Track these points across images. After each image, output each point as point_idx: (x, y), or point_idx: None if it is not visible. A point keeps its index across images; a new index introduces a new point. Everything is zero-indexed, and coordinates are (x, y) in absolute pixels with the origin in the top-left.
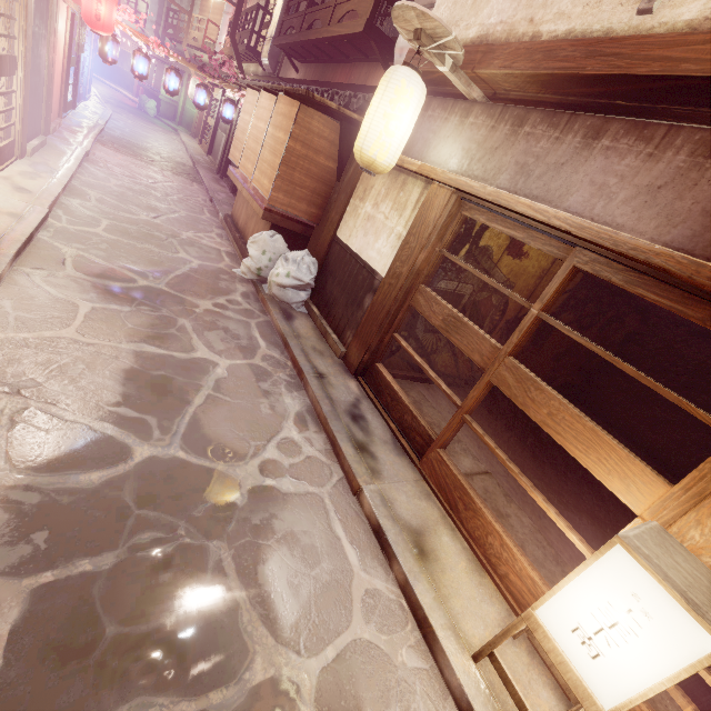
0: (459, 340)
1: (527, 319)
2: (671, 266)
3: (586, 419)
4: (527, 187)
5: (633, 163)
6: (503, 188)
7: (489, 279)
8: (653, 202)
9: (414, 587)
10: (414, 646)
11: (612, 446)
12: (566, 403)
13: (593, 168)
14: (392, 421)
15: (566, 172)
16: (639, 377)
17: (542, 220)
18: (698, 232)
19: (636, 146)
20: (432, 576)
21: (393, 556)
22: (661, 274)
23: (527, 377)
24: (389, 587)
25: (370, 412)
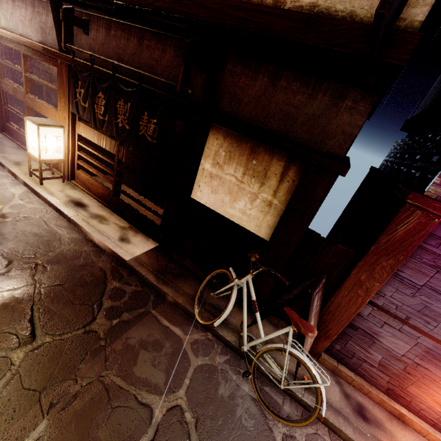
0: (19, 97)
1: (23, 78)
2: (29, 45)
3: (44, 104)
4: (9, 25)
5: (24, 11)
6: (4, 26)
7: (14, 67)
8: (32, 26)
9: (10, 168)
10: (11, 180)
11: (49, 108)
12: (40, 102)
13: (18, 14)
14: (18, 142)
15: (14, 17)
16: (45, 84)
17: (6, 37)
18: (42, 34)
19: (22, 4)
20: (21, 167)
21: (4, 166)
22: (34, 49)
23: (32, 98)
24: (4, 173)
25: (6, 141)
